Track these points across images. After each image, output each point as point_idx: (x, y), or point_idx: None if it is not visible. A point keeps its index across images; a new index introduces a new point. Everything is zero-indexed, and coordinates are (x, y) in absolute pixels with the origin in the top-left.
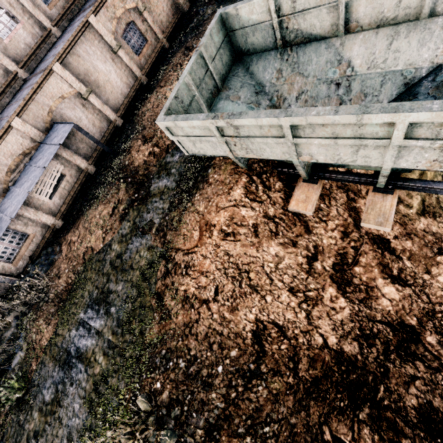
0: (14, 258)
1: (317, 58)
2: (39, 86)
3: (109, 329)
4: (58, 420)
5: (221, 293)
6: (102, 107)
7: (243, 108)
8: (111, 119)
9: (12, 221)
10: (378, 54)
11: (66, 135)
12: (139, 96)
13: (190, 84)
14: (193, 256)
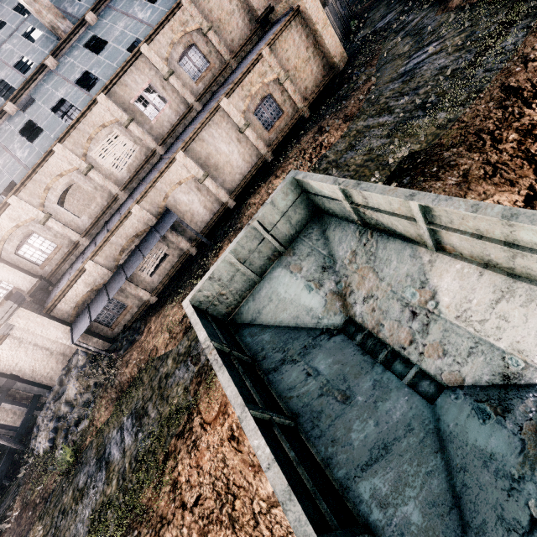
0: (113, 323)
1: (397, 262)
2: (161, 175)
3: (130, 454)
4: (76, 514)
5: (201, 505)
6: (216, 190)
7: (301, 285)
8: (223, 201)
9: (117, 293)
10: (476, 306)
11: (168, 227)
12: (259, 176)
13: (232, 262)
14: (203, 434)
